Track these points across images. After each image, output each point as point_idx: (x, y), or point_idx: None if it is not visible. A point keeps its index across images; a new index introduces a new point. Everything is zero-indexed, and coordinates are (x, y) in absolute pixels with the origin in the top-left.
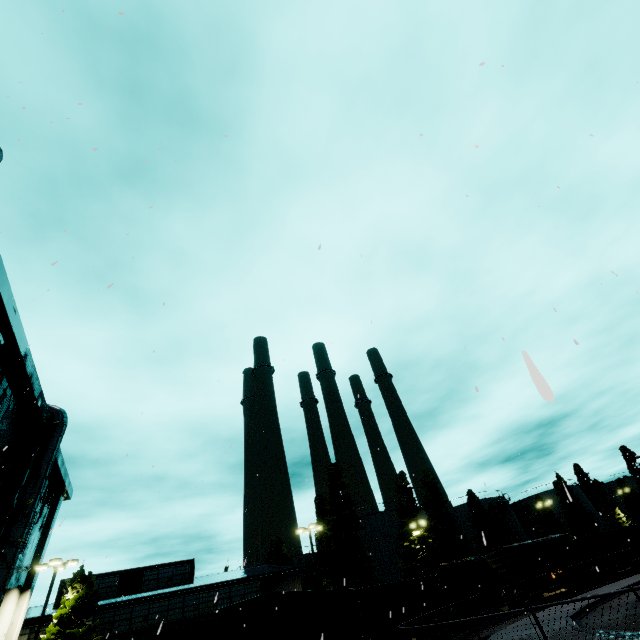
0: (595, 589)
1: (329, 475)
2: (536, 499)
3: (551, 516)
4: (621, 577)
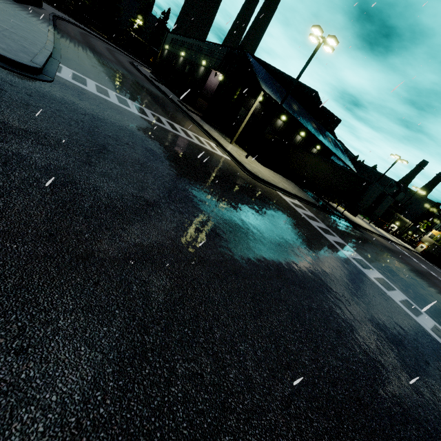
0: None
1: None
2: None
3: None
4: None
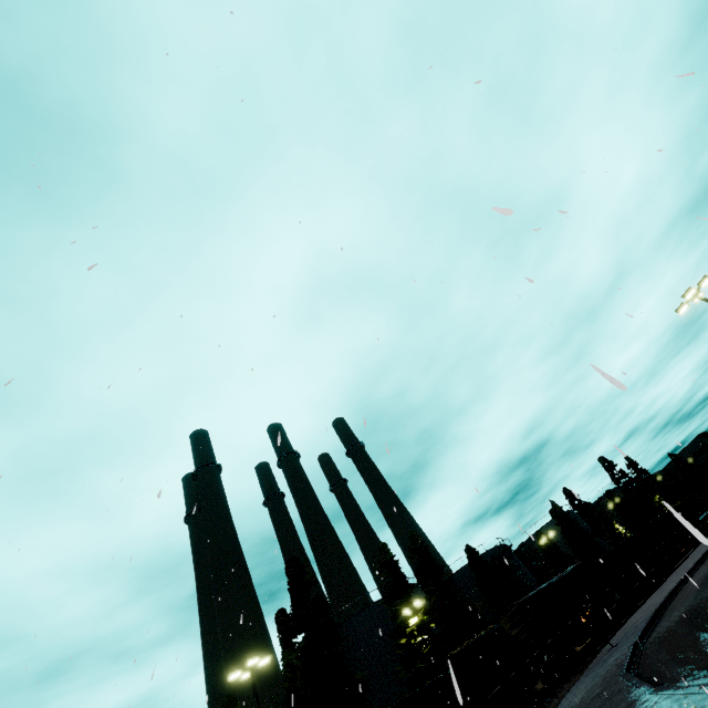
0: (628, 620)
1: (288, 576)
2: (538, 536)
3: (558, 549)
4: (646, 596)
